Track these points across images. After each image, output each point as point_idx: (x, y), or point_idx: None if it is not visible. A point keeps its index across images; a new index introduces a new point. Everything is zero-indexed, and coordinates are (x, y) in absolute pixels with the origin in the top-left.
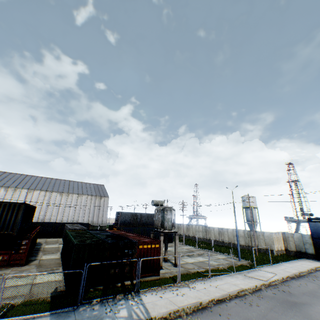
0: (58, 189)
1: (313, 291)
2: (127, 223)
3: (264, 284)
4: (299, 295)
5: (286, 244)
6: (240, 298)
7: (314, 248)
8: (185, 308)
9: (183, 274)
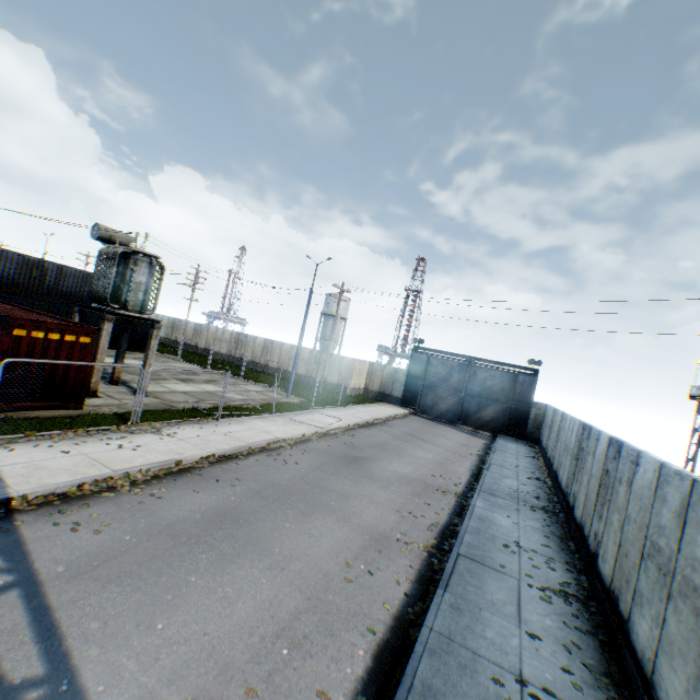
0: None
1: (385, 444)
2: (5, 281)
3: (318, 434)
4: (365, 449)
5: (370, 381)
6: (269, 453)
7: (405, 390)
8: (134, 473)
9: (154, 411)
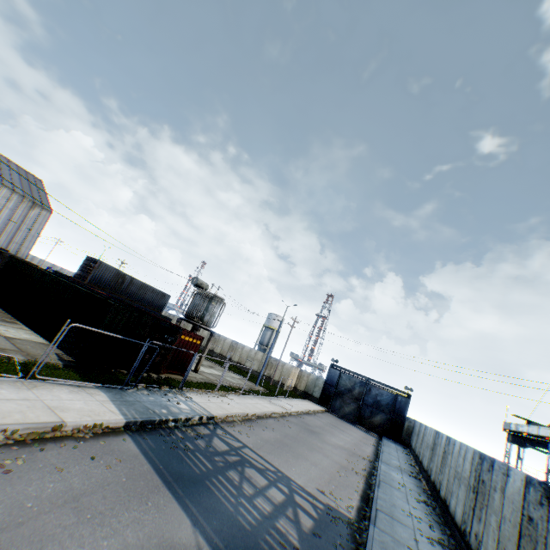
0: None
1: (322, 426)
2: (104, 283)
3: (287, 413)
4: (314, 427)
5: (299, 382)
6: (274, 419)
7: (322, 393)
8: (237, 416)
9: (210, 384)
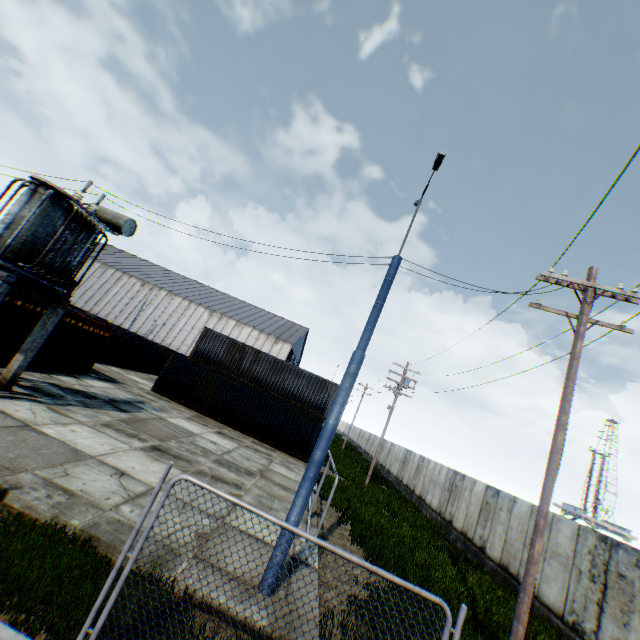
0: (213, 305)
1: None
2: (214, 360)
3: None
4: None
5: None
6: None
7: None
8: None
9: None
